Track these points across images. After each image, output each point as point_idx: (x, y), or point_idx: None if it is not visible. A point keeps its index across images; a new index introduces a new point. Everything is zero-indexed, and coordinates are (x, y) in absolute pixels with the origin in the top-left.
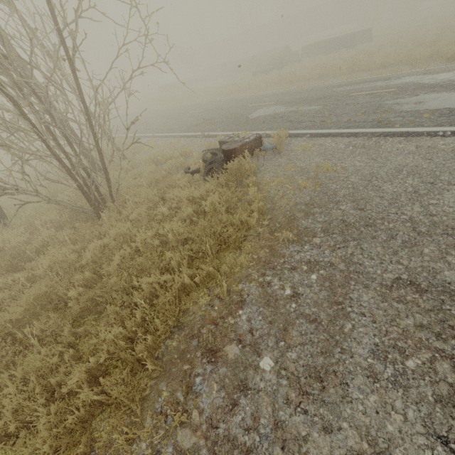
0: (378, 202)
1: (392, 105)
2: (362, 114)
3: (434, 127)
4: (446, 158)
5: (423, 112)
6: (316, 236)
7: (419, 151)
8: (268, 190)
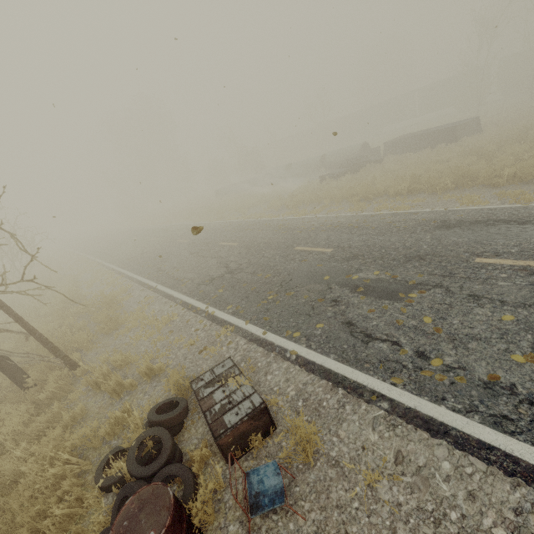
0: None
1: None
2: (527, 361)
3: None
4: None
5: None
6: None
7: None
8: None
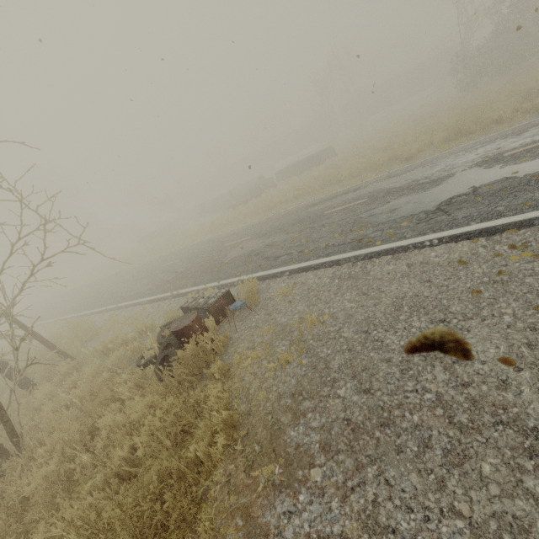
0: (386, 371)
1: (367, 218)
2: (339, 235)
3: (418, 237)
4: (446, 276)
5: (400, 221)
6: (313, 464)
7: (412, 271)
8: (241, 377)
